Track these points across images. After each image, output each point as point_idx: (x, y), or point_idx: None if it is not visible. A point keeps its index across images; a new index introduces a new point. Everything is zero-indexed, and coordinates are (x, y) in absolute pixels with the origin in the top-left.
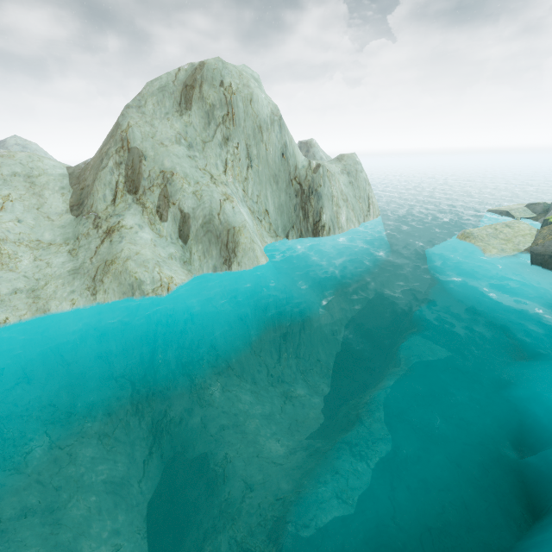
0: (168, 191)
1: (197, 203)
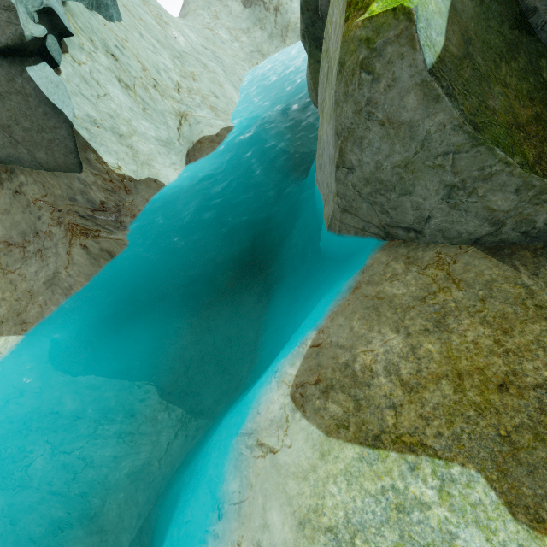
0: None
1: None
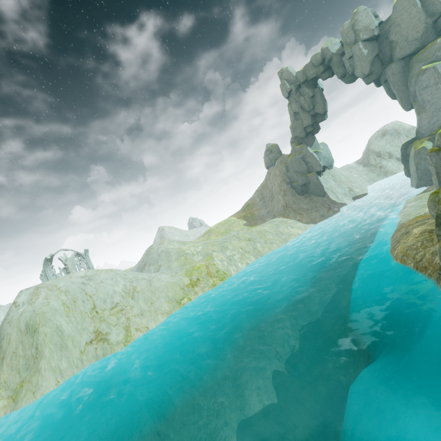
0: (390, 154)
1: (400, 153)
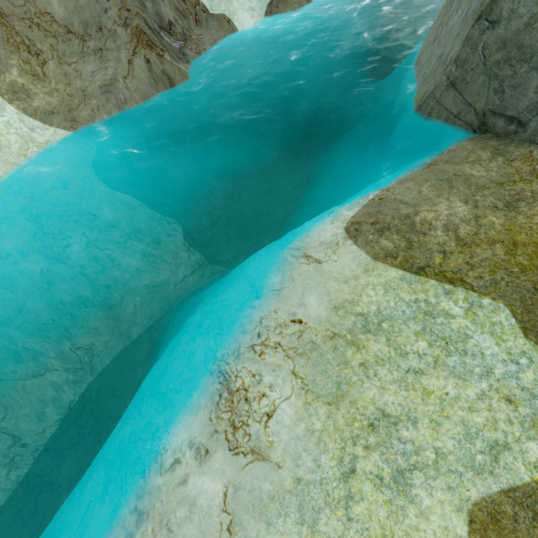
0: None
1: None
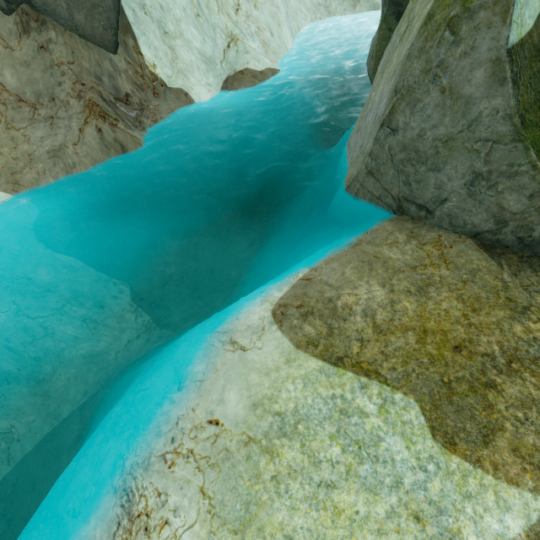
0: None
1: None
